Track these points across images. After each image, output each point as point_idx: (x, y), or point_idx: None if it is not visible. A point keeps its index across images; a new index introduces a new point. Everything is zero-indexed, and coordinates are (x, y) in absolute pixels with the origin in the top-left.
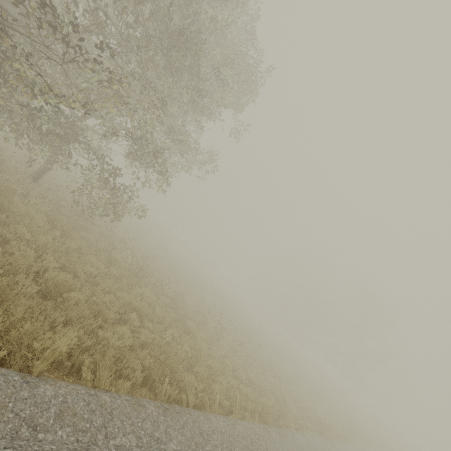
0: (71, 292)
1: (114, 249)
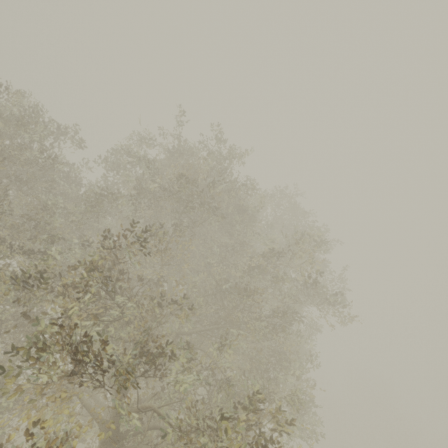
0: None
1: None
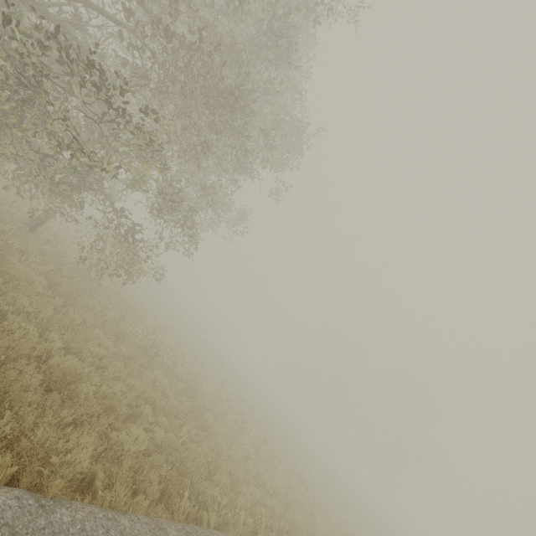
0: (79, 381)
1: (123, 320)
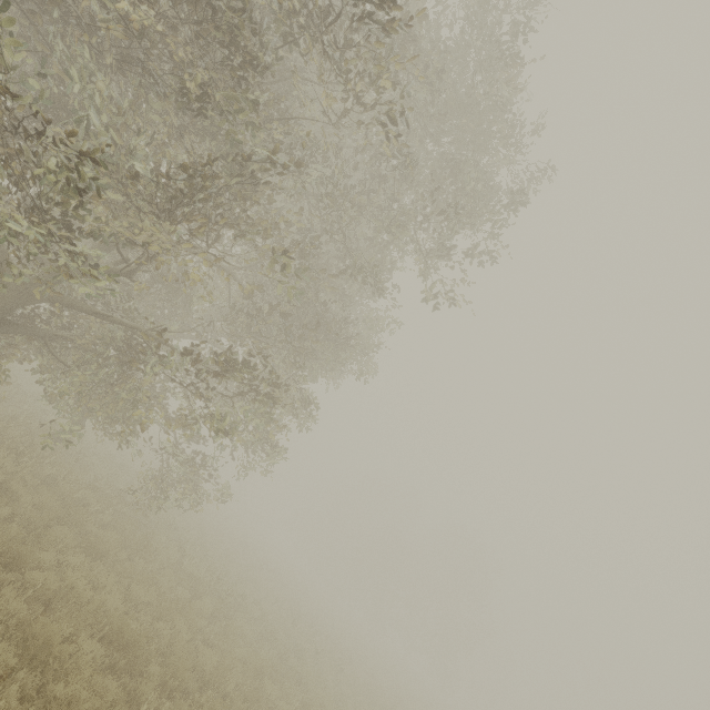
0: (223, 678)
1: (185, 556)
